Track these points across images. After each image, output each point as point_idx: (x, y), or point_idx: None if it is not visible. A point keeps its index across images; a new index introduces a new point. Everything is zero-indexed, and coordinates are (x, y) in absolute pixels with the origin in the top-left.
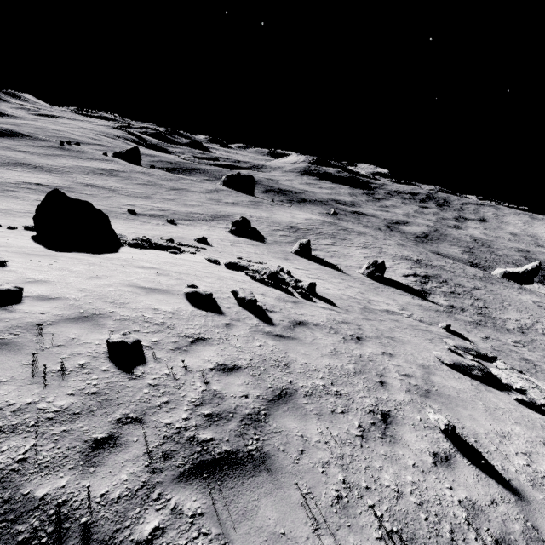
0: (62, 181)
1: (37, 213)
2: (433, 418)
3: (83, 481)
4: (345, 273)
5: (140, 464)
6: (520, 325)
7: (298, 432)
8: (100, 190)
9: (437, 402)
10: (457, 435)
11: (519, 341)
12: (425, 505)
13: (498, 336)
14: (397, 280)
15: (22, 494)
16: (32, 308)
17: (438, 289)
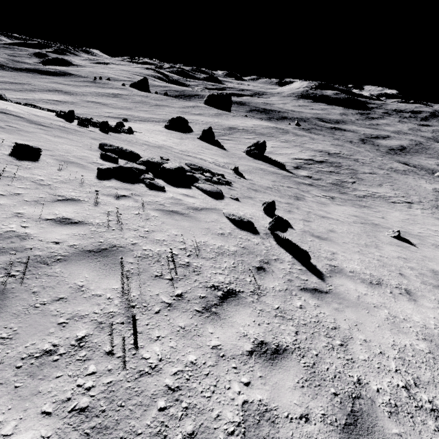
0: (73, 99)
1: None
2: None
3: None
4: (224, 150)
5: None
6: (372, 195)
7: None
8: (96, 104)
9: None
10: None
11: (336, 197)
12: None
13: (312, 191)
14: (278, 159)
15: None
16: None
17: (316, 168)
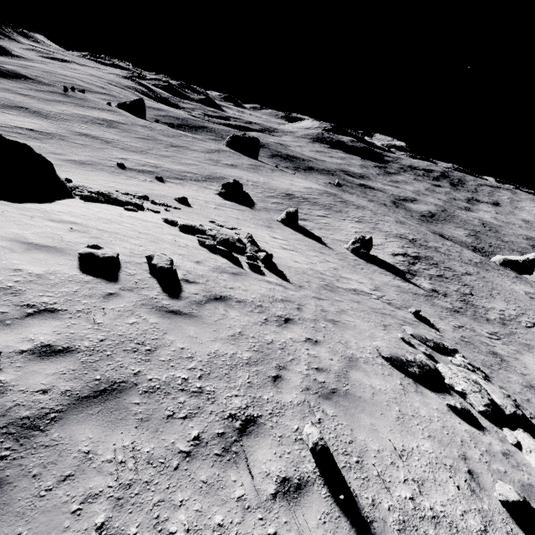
0: (56, 129)
1: None
2: (306, 432)
3: None
4: (328, 247)
5: None
6: (503, 316)
7: (87, 445)
8: (95, 140)
9: (337, 406)
10: (336, 453)
11: (496, 332)
12: None
13: (474, 326)
14: (383, 258)
15: None
16: None
17: (425, 272)
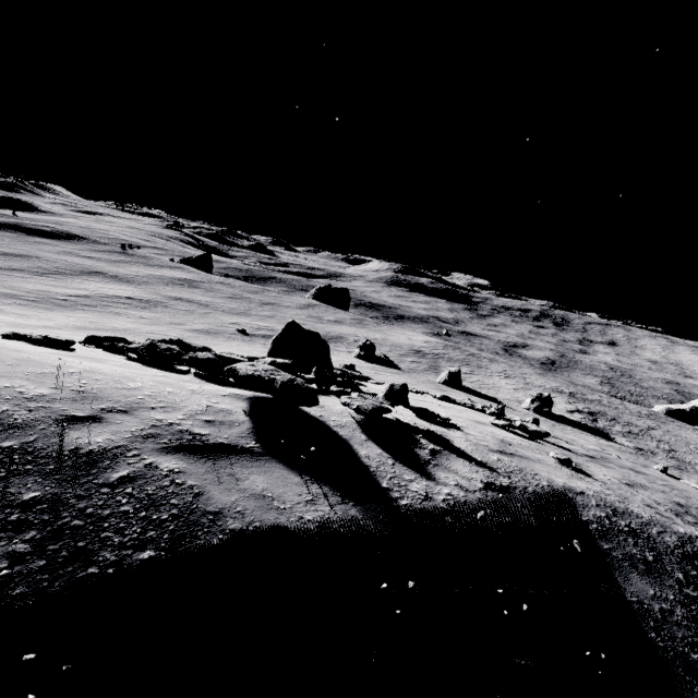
0: (149, 294)
1: (276, 343)
2: None
3: (686, 530)
4: (510, 408)
5: (691, 527)
6: None
7: None
8: (193, 305)
9: None
10: None
11: None
12: None
13: None
14: (565, 417)
15: (676, 530)
16: (473, 433)
17: (612, 429)
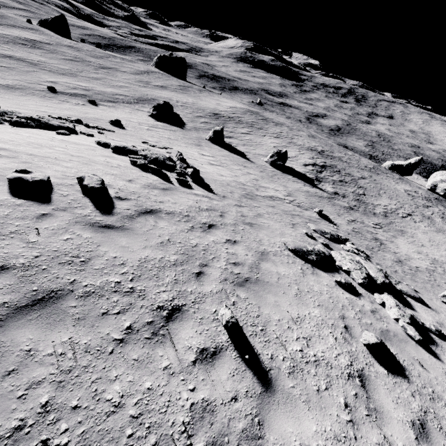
0: None
1: None
2: (220, 313)
3: None
4: (250, 161)
5: None
6: (386, 210)
7: (28, 345)
8: (20, 63)
9: (248, 290)
10: (246, 325)
11: (380, 223)
12: (143, 416)
13: (363, 219)
14: (296, 169)
15: None
16: None
17: (329, 178)
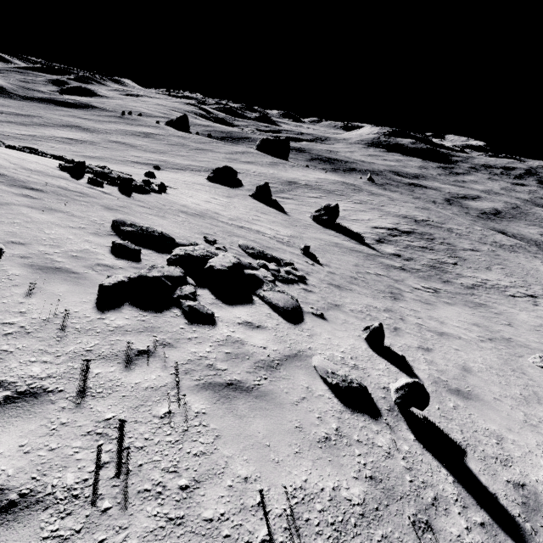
0: (93, 138)
1: None
2: None
3: None
4: (285, 214)
5: None
6: (482, 284)
7: None
8: (121, 145)
9: None
10: None
11: (440, 289)
12: None
13: (408, 279)
14: (355, 228)
15: None
16: None
17: (404, 242)
